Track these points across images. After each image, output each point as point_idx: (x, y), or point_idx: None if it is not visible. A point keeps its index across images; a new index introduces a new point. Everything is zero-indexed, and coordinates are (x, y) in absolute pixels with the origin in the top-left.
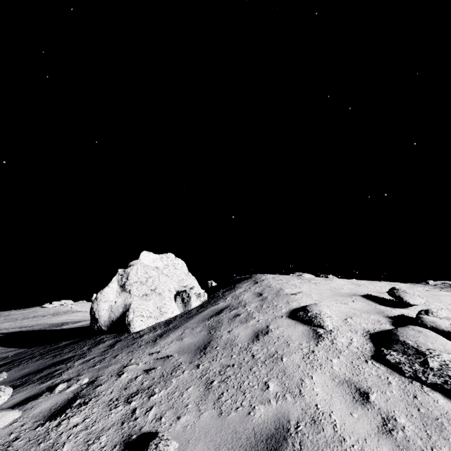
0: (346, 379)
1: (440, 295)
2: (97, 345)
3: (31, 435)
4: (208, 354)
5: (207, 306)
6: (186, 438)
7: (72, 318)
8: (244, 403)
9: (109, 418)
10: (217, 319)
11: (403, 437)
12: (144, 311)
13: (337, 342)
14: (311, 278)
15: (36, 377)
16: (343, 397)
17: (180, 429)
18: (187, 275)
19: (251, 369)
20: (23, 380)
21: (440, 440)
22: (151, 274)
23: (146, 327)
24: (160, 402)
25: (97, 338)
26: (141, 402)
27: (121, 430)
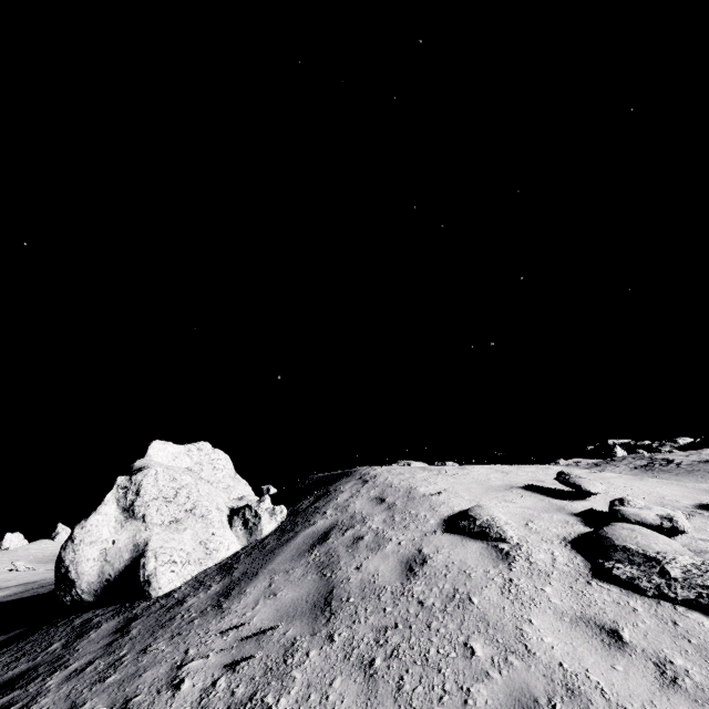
0: (578, 615)
1: (607, 478)
2: (84, 635)
3: None
4: (340, 614)
5: (294, 529)
6: None
7: None
8: (447, 687)
9: None
10: (325, 550)
11: (694, 686)
12: (175, 553)
13: (537, 561)
14: (440, 468)
15: None
16: (589, 643)
17: None
18: (234, 478)
19: (429, 626)
20: None
21: None
22: (184, 481)
23: (183, 582)
24: None
25: (74, 621)
26: None
27: None
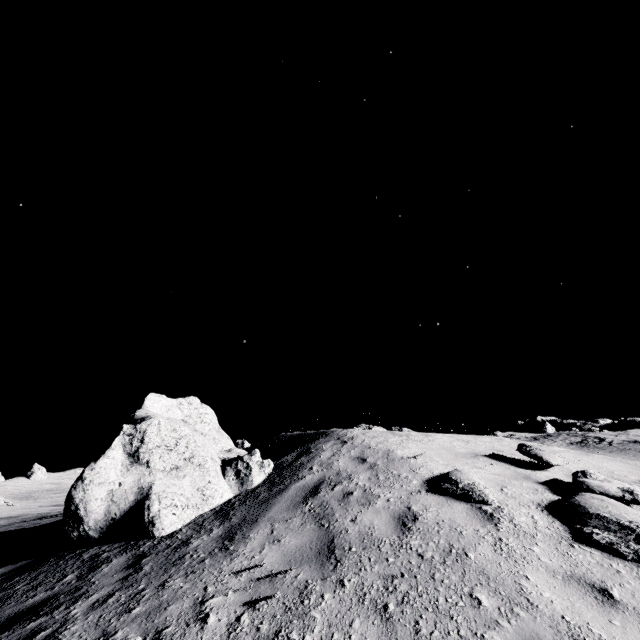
0: (568, 573)
1: (557, 451)
2: (96, 569)
3: None
4: (346, 561)
5: (284, 481)
6: None
7: None
8: (462, 632)
9: None
10: (319, 502)
11: None
12: (176, 497)
13: (520, 523)
14: (407, 433)
15: None
16: (584, 599)
17: None
18: (218, 431)
19: (433, 577)
20: None
21: None
22: (183, 432)
23: (183, 525)
24: None
25: (82, 555)
26: None
27: None
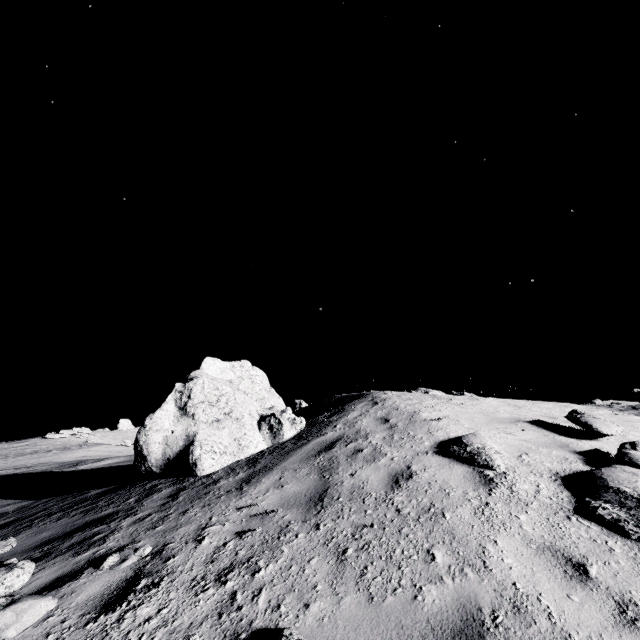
0: (546, 544)
1: (633, 421)
2: (150, 495)
3: (80, 636)
4: (329, 509)
5: (308, 437)
6: (326, 637)
7: (91, 455)
8: (403, 582)
9: (197, 608)
10: (329, 456)
11: None
12: (215, 445)
13: (519, 490)
14: (450, 397)
15: (65, 545)
16: (550, 571)
17: (314, 623)
18: (269, 391)
19: (400, 531)
20: (45, 549)
21: None
22: (224, 391)
23: (220, 468)
24: (271, 582)
25: (146, 485)
26: (242, 582)
27: (220, 625)
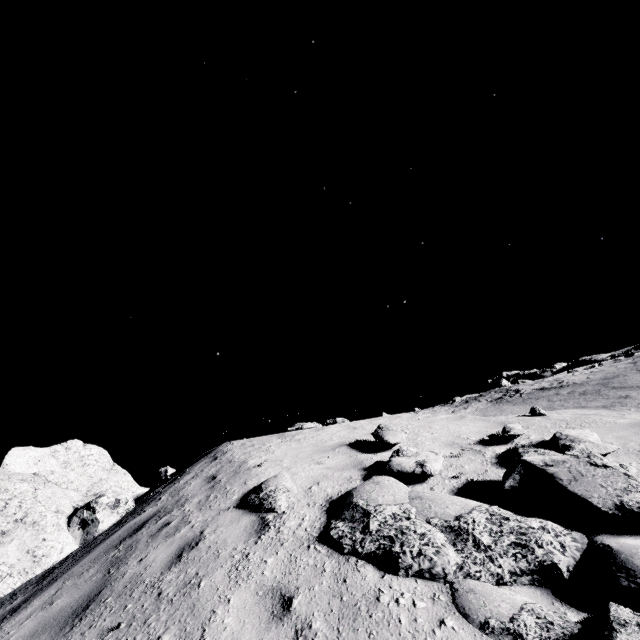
0: (274, 586)
1: (435, 421)
2: None
3: None
4: (87, 618)
5: (126, 520)
6: None
7: None
8: None
9: None
10: (130, 542)
11: None
12: None
13: (285, 529)
14: (297, 432)
15: None
16: (259, 617)
17: None
18: (110, 470)
19: (146, 621)
20: None
21: (349, 635)
22: (18, 490)
23: None
24: None
25: None
26: None
27: None
